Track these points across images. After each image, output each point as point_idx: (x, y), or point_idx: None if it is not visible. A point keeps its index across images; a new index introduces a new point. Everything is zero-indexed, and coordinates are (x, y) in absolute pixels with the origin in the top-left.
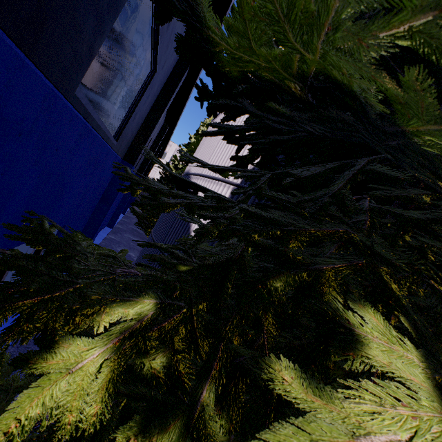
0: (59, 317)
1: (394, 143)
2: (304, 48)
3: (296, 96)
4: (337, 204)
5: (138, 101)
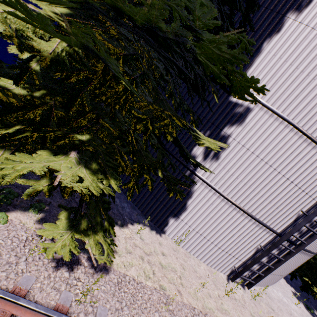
0: None
1: None
2: None
3: None
4: None
5: None
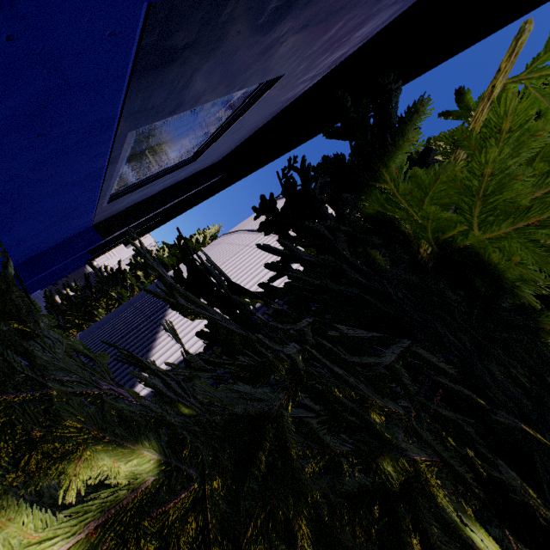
0: (2, 448)
1: (504, 335)
2: (480, 225)
3: (417, 256)
4: (395, 379)
5: (160, 176)
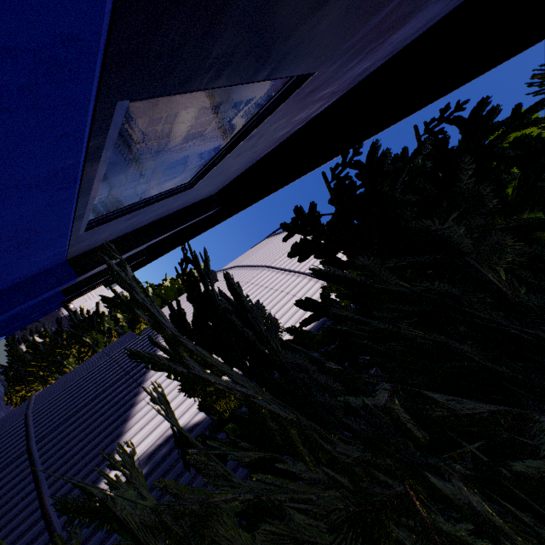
0: None
1: None
2: None
3: None
4: None
5: (152, 202)
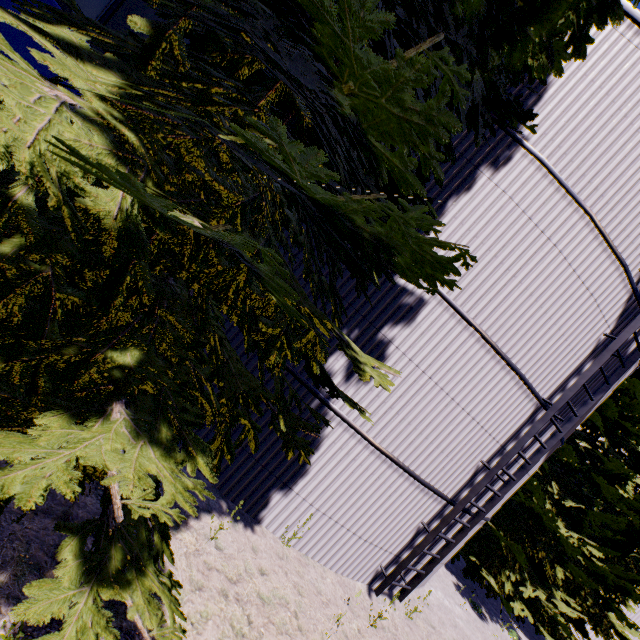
0: None
1: None
2: None
3: None
4: None
5: None
